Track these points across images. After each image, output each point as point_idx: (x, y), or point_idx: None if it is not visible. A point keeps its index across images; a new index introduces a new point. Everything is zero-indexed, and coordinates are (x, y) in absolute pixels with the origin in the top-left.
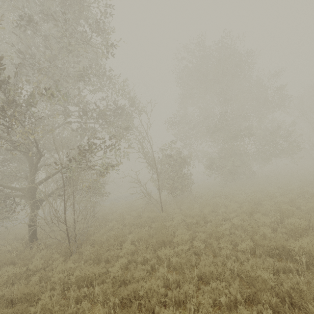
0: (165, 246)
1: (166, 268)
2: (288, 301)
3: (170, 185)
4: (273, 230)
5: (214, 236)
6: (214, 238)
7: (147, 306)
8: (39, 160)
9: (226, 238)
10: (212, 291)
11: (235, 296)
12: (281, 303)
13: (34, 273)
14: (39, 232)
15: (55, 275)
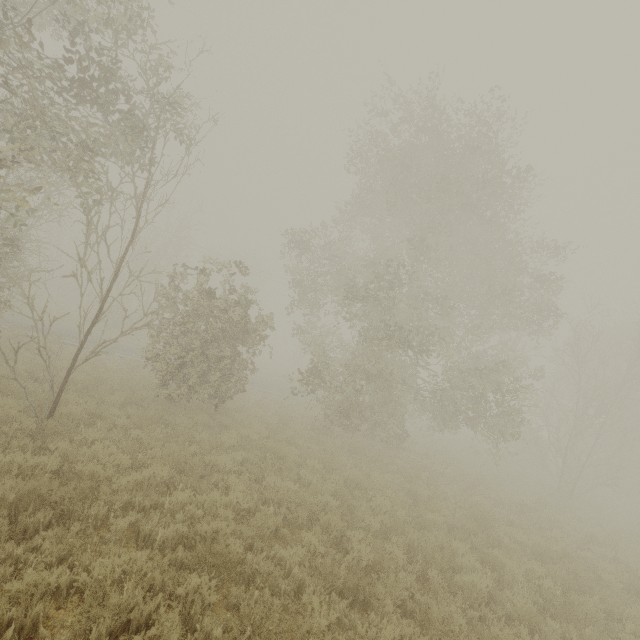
0: None
1: None
2: None
3: (169, 365)
4: None
5: None
6: None
7: None
8: None
9: None
10: None
11: None
12: None
13: None
14: None
15: None
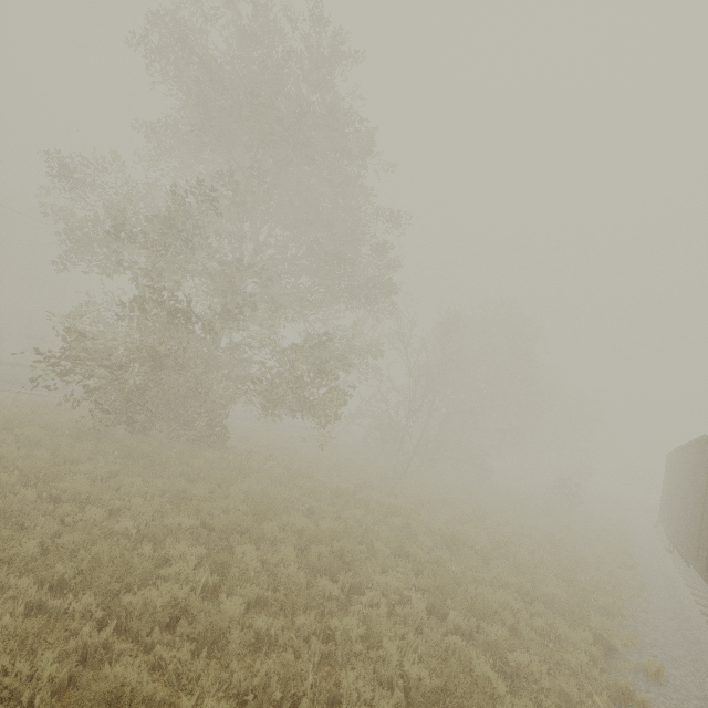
0: None
1: None
2: None
3: None
4: None
5: None
6: None
7: None
8: None
9: None
10: None
11: None
12: None
13: None
14: None
15: None
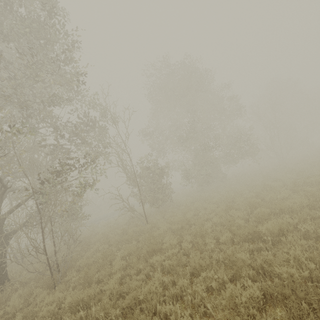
0: (156, 254)
1: (160, 272)
2: (262, 272)
3: (152, 197)
4: (246, 221)
5: (199, 235)
6: (199, 237)
7: (149, 308)
8: (5, 188)
9: (209, 235)
10: (203, 280)
11: (222, 279)
12: (257, 275)
13: (13, 315)
14: (10, 272)
15: (42, 309)
